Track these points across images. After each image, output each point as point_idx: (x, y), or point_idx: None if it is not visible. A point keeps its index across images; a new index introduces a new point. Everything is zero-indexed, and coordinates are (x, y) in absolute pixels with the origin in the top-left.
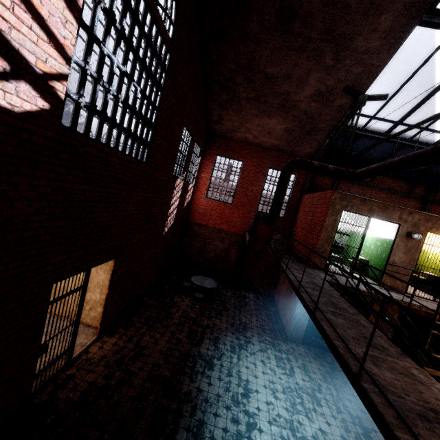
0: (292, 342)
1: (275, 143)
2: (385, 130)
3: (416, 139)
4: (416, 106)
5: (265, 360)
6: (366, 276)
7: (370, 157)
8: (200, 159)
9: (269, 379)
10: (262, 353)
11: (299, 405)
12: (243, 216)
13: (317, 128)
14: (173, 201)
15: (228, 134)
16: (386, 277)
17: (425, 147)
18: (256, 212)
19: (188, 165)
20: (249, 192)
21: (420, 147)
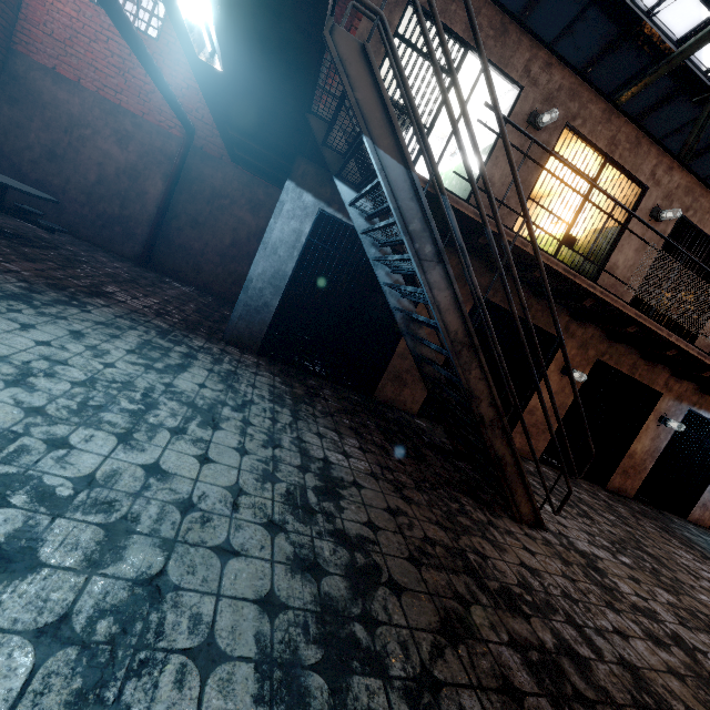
0: (234, 346)
1: None
2: None
3: None
4: None
5: (94, 335)
6: None
7: None
8: None
9: (51, 356)
10: (103, 327)
11: (119, 413)
12: (188, 85)
13: None
14: None
15: None
16: None
17: None
18: None
19: None
20: None
21: None
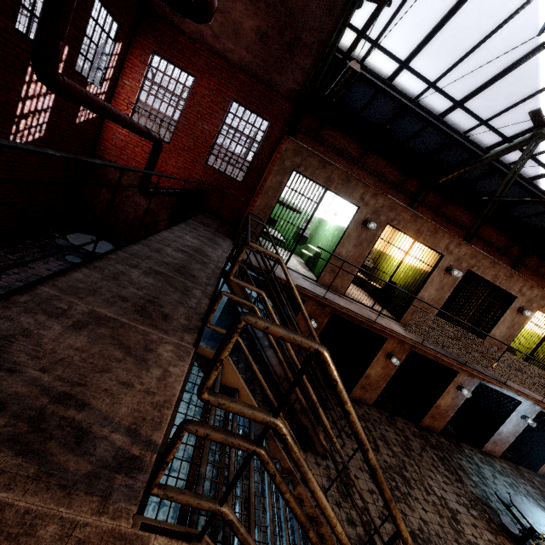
0: None
1: (245, 58)
2: (389, 76)
3: (419, 101)
4: (428, 36)
5: None
6: (313, 272)
7: (367, 121)
8: (120, 47)
9: None
10: None
11: None
12: (184, 167)
13: (301, 43)
14: (32, 92)
15: (174, 17)
16: (327, 272)
17: (427, 116)
18: (203, 165)
19: (77, 38)
20: (197, 132)
21: (421, 115)
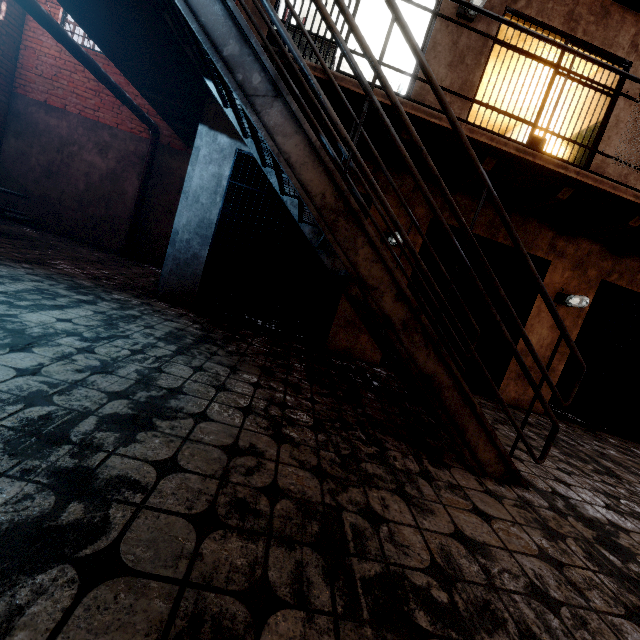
0: (167, 302)
1: None
2: None
3: None
4: None
5: None
6: None
7: None
8: None
9: None
10: None
11: None
12: None
13: None
14: None
15: None
16: None
17: None
18: None
19: None
20: None
21: None
